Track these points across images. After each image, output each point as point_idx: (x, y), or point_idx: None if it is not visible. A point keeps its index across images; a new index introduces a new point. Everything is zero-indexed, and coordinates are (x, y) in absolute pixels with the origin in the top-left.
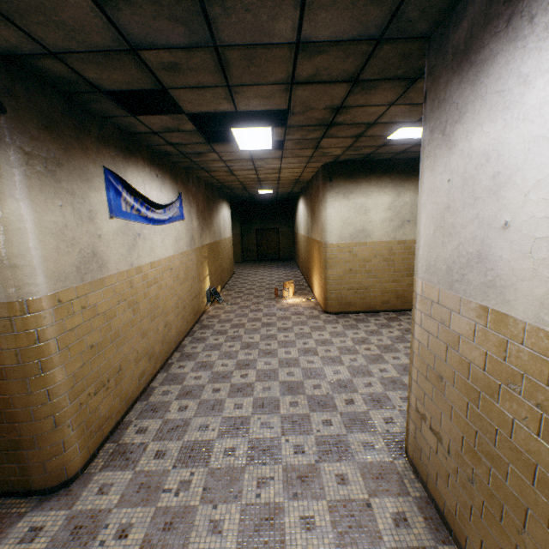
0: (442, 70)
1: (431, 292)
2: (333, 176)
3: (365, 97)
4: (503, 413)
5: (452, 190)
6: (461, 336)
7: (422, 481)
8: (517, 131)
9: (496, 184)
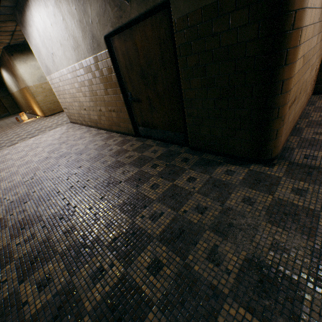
0: (20, 25)
1: (49, 79)
2: (12, 53)
3: (5, 24)
4: (62, 91)
5: (37, 53)
6: (55, 84)
7: (72, 122)
8: (36, 42)
9: (40, 51)
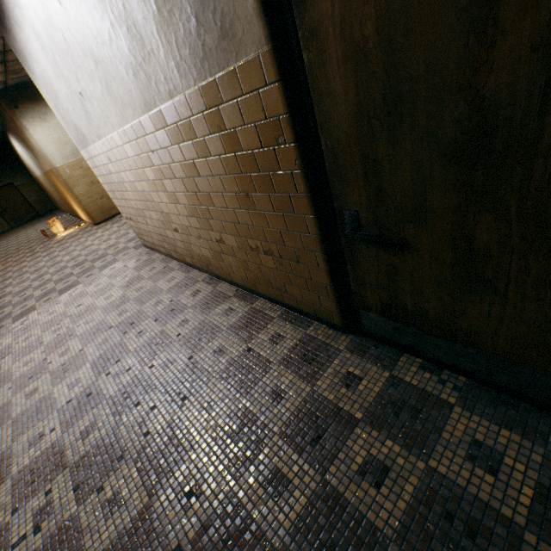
0: (1, 29)
1: (86, 155)
2: (16, 102)
3: None
4: (118, 184)
5: (51, 98)
6: (100, 167)
7: (147, 247)
8: (41, 68)
9: (55, 92)
